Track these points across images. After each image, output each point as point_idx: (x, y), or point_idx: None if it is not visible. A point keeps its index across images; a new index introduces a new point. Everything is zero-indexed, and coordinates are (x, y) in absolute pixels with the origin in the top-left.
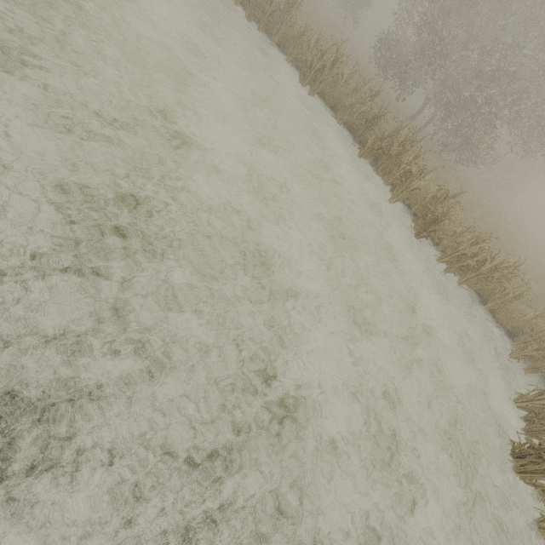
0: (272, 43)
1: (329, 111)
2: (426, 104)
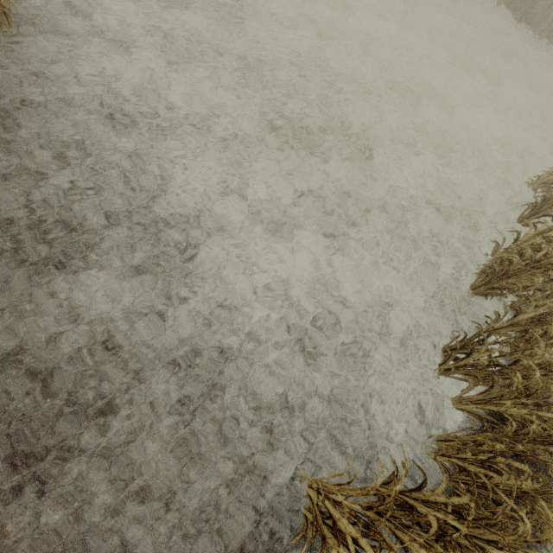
0: None
1: None
2: None
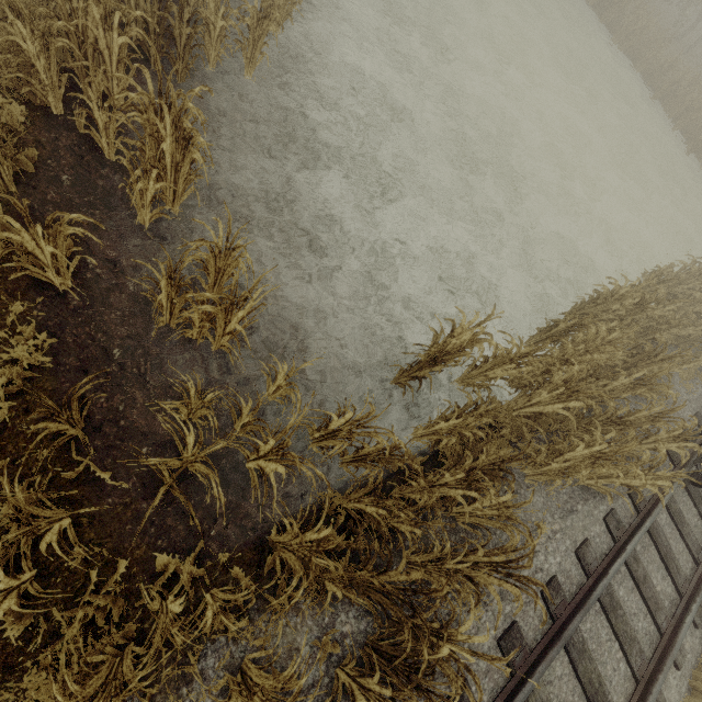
0: (588, 6)
1: (629, 62)
2: (699, 20)
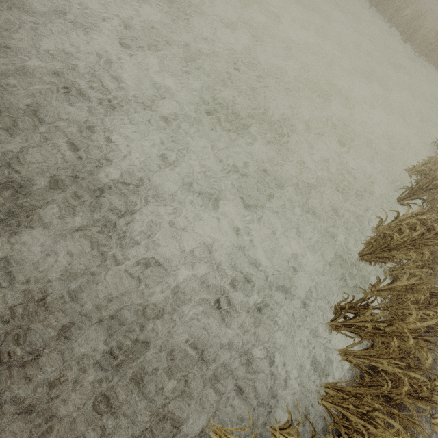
0: None
1: None
2: None
